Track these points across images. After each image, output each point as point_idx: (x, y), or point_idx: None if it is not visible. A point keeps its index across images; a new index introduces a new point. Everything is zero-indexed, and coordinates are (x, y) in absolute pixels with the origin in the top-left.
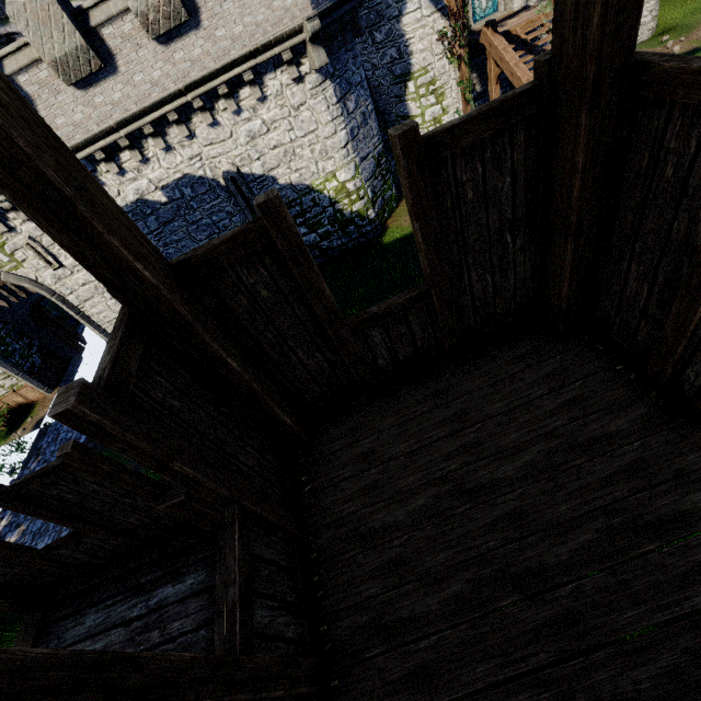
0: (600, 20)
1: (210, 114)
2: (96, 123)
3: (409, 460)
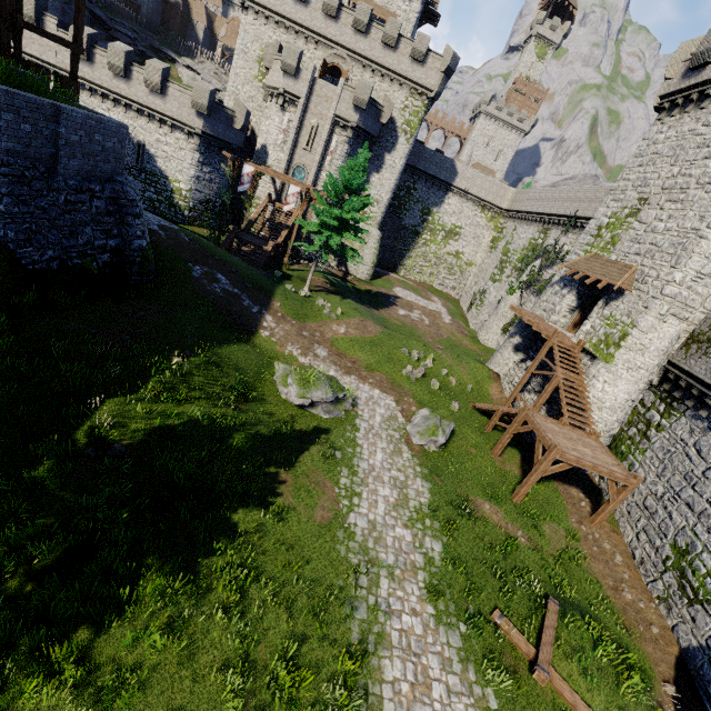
0: (70, 74)
1: (150, 121)
2: (108, 85)
3: None
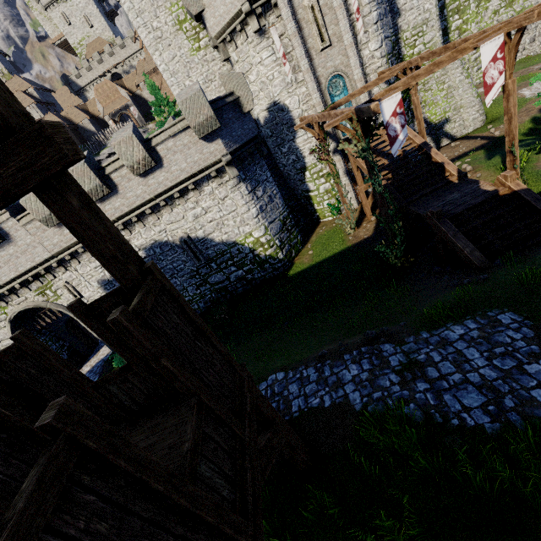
0: (112, 274)
1: (171, 207)
2: None
3: None
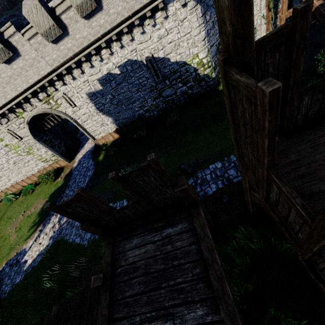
0: None
1: (141, 27)
2: (92, 36)
3: (324, 162)
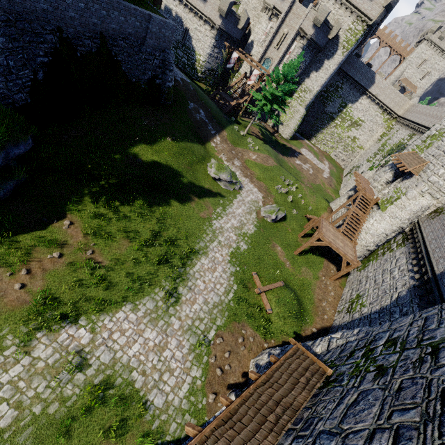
0: None
1: (195, 16)
2: None
3: None
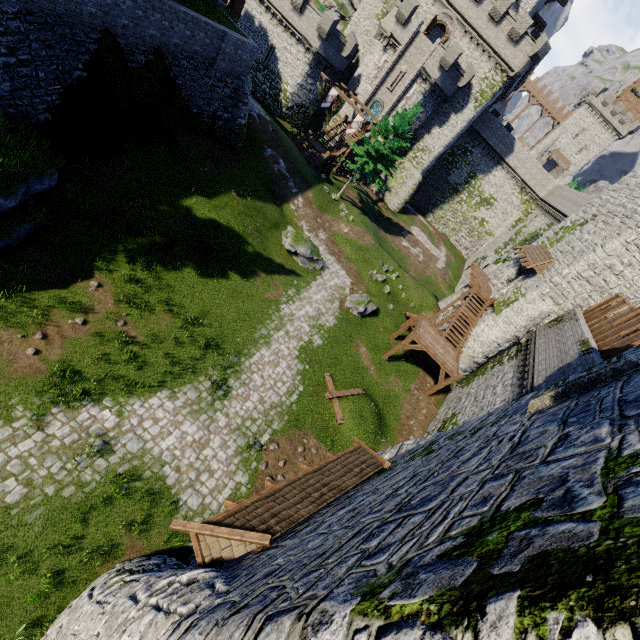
0: None
1: (285, 31)
2: None
3: None
